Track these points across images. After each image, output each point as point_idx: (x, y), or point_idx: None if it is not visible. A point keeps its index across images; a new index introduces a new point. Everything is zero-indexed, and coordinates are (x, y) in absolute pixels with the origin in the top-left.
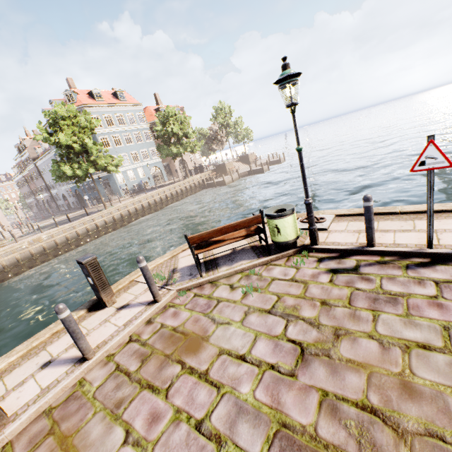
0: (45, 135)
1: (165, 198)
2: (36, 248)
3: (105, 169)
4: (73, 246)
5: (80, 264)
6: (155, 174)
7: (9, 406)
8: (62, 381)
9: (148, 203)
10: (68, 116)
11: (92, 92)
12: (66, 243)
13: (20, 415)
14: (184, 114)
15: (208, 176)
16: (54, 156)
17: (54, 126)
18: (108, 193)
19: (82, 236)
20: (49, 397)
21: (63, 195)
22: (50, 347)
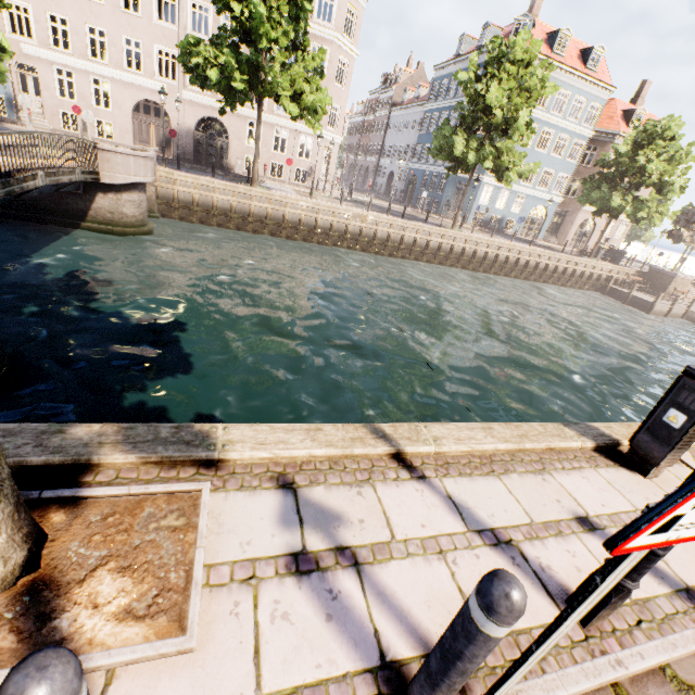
0: (470, 77)
1: (532, 267)
2: (354, 226)
3: (500, 171)
4: (386, 251)
5: (689, 379)
6: (534, 218)
7: (570, 575)
8: (686, 629)
9: (506, 258)
10: (519, 60)
11: (558, 33)
12: (384, 242)
13: (626, 638)
14: (692, 145)
15: (623, 276)
16: (423, 112)
17: (491, 66)
18: (453, 205)
19: (405, 246)
20: (680, 652)
21: (392, 172)
22: (559, 477)
